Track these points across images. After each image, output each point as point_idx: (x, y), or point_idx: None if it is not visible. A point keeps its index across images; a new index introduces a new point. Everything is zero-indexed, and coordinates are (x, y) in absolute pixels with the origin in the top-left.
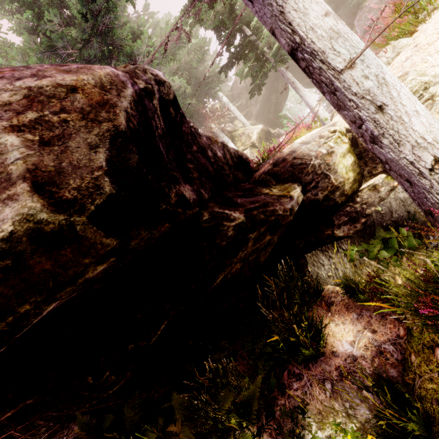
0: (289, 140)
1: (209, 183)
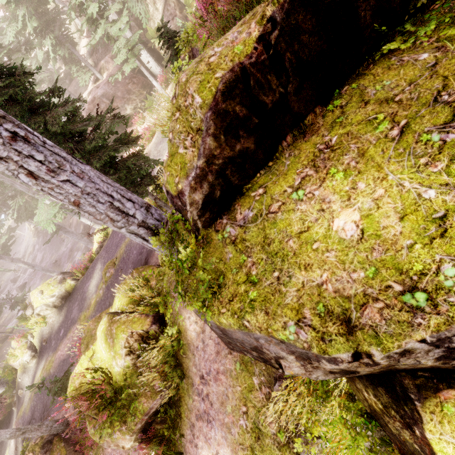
0: (134, 122)
1: None
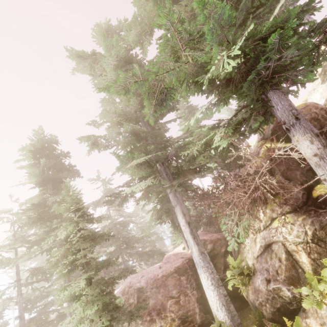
0: None
1: None
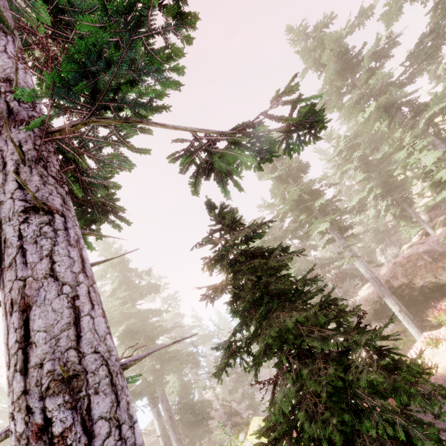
0: None
1: None
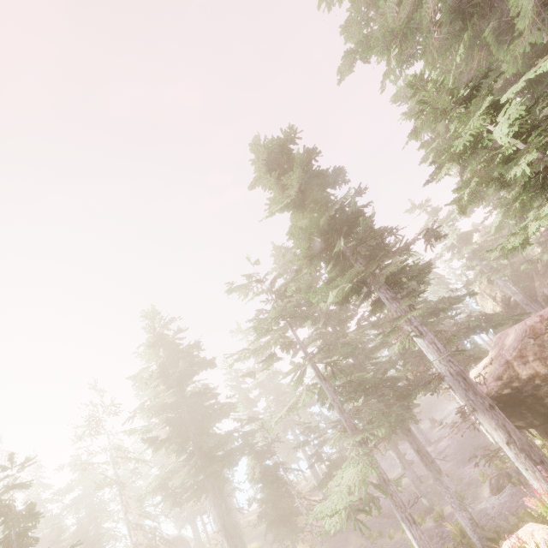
0: None
1: (541, 418)
